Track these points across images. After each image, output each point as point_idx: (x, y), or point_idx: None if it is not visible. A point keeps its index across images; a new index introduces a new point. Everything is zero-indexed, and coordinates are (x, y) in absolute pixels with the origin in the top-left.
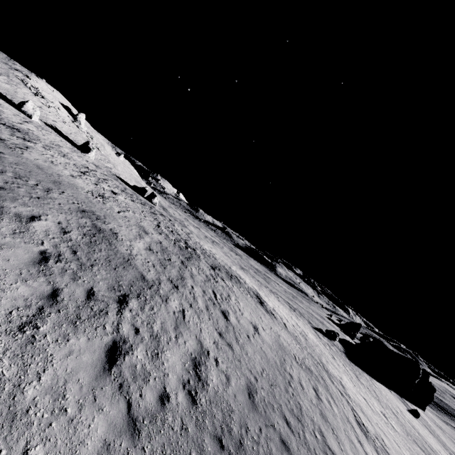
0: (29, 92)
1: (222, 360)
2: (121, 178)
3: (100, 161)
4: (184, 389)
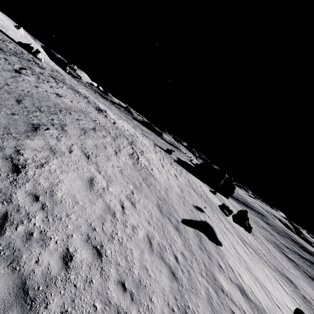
0: None
1: None
2: (7, 35)
3: None
4: None
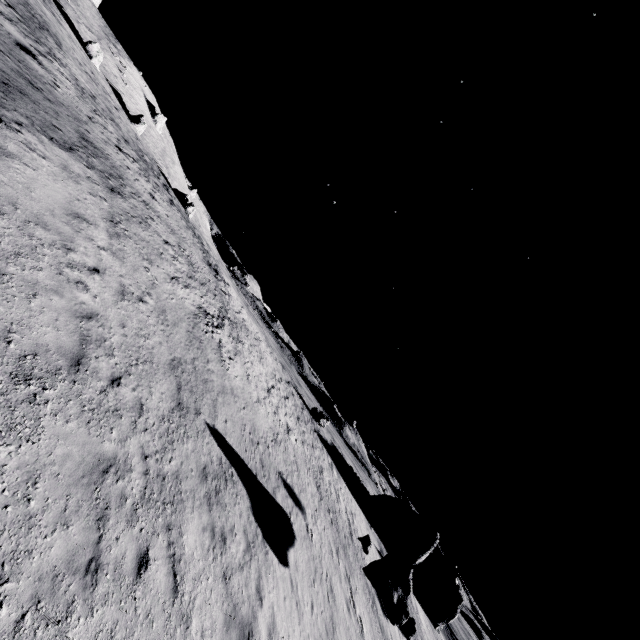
0: (113, 62)
1: (66, 97)
2: (167, 179)
3: (150, 150)
4: (0, 24)
